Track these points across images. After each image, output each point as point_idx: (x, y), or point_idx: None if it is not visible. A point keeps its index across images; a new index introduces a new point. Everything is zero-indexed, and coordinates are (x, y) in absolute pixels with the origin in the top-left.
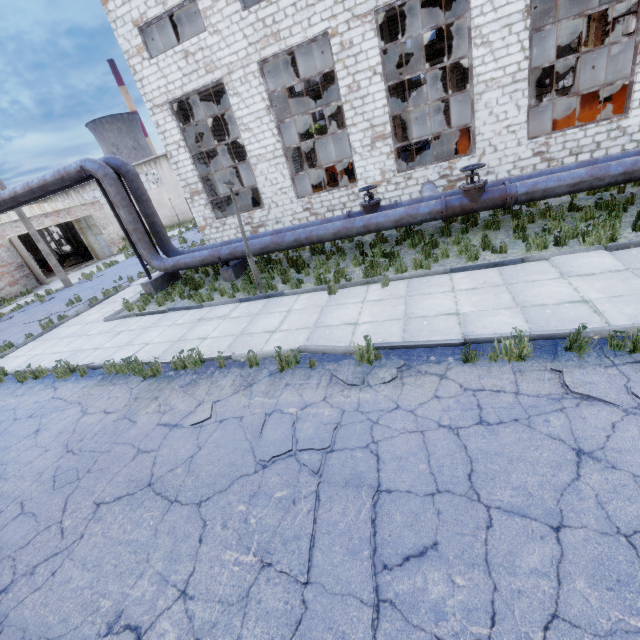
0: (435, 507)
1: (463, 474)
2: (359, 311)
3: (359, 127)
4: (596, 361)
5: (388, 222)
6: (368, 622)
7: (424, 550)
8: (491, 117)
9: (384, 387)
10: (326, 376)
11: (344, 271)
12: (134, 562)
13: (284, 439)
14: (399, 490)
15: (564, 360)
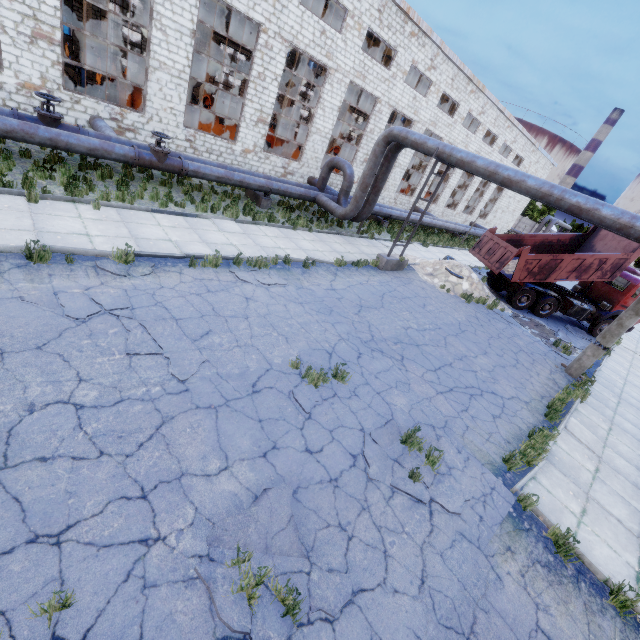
0: (205, 320)
1: (211, 309)
2: (83, 225)
3: (16, 6)
4: (244, 269)
5: (81, 147)
6: (199, 353)
7: (208, 332)
8: (161, 93)
9: (147, 277)
10: (91, 270)
11: (33, 180)
12: (6, 386)
13: (89, 306)
14: (186, 318)
15: (234, 268)
